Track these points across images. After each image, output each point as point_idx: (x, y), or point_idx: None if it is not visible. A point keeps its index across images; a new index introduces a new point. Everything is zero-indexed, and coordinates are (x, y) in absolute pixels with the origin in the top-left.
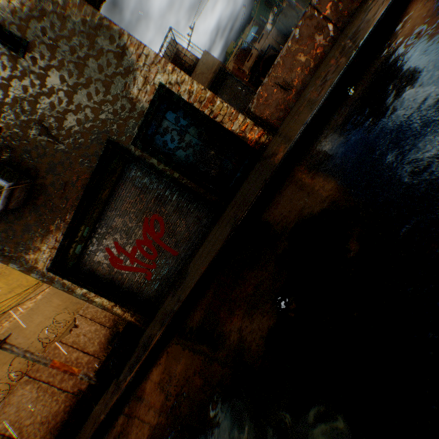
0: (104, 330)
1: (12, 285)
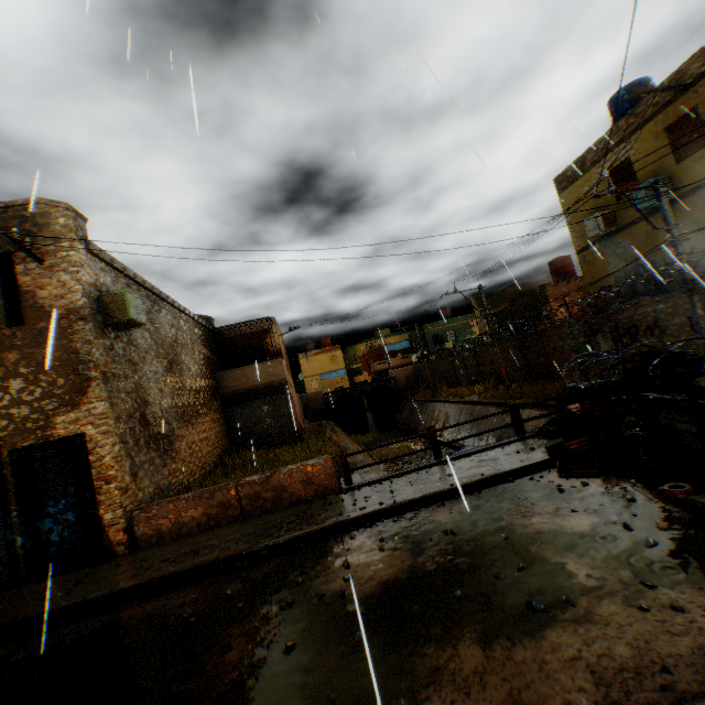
0: None
1: None
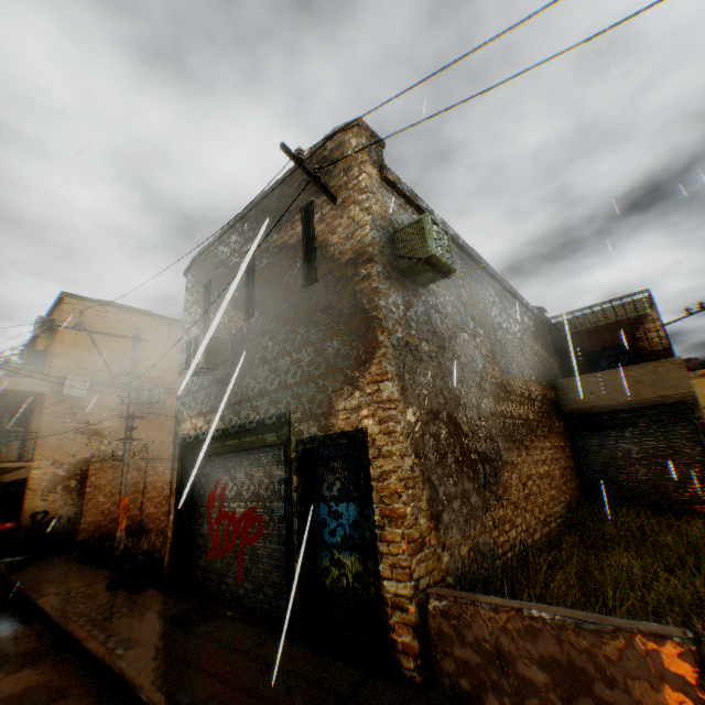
0: None
1: None
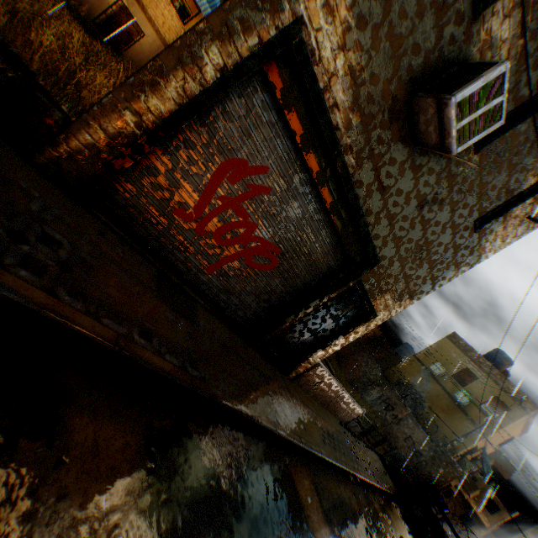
0: None
1: None
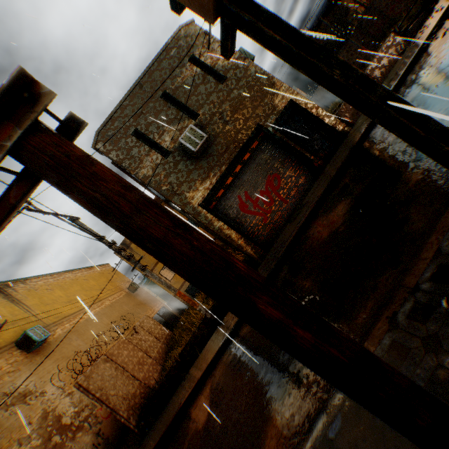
0: (160, 344)
1: (70, 297)
